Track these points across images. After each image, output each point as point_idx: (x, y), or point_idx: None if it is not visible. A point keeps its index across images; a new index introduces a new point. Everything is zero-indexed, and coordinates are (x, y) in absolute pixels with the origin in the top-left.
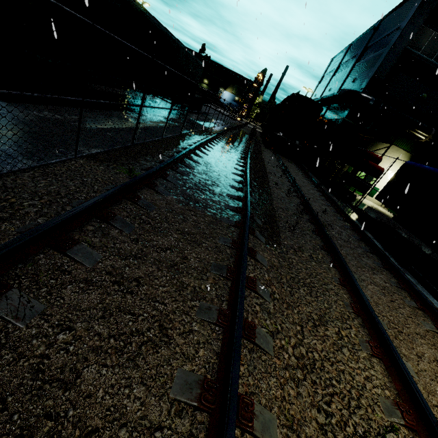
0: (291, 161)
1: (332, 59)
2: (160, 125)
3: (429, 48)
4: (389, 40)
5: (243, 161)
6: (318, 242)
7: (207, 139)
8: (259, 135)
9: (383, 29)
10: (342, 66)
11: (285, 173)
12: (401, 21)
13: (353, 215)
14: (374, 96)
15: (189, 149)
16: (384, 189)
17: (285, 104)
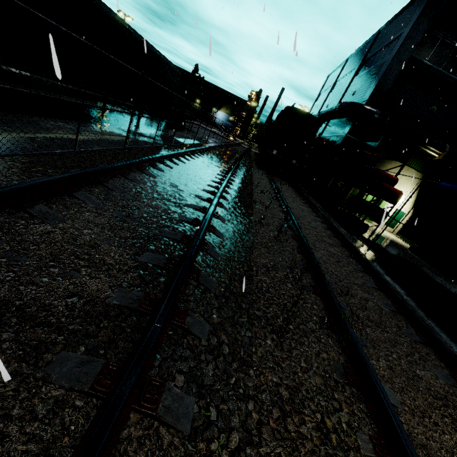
0: (287, 184)
1: (328, 76)
2: (101, 136)
3: (436, 55)
4: (391, 48)
5: (219, 184)
6: (334, 354)
7: (166, 156)
8: (253, 155)
9: (382, 39)
10: (339, 81)
11: (278, 199)
12: (403, 28)
13: (369, 255)
14: (379, 109)
15: (103, 167)
16: (412, 220)
17: (278, 119)
